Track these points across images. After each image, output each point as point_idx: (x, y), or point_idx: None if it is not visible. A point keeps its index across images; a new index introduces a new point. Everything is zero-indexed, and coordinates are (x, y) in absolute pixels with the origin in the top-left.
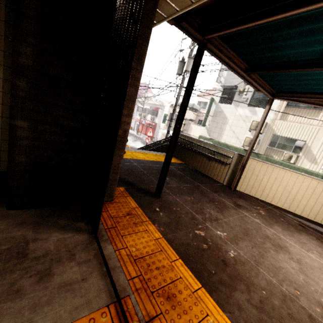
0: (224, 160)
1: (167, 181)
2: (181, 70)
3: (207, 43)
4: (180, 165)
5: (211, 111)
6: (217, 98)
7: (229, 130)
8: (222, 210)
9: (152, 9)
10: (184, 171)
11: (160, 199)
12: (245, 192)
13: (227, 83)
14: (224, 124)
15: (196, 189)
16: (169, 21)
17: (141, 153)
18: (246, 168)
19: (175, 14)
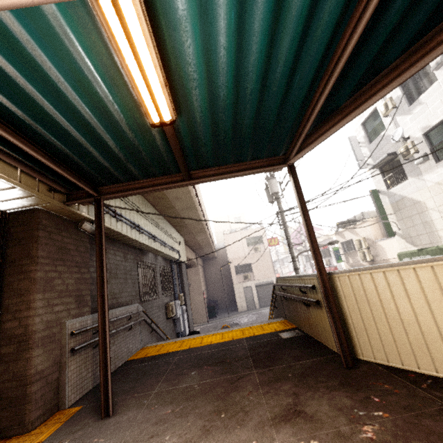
0: (316, 297)
1: (184, 378)
2: (270, 196)
3: (100, 198)
4: (276, 334)
5: (385, 207)
6: (380, 185)
7: (440, 217)
8: (211, 433)
9: (32, 216)
10: (264, 346)
11: (107, 420)
12: (391, 363)
13: (378, 158)
14: (424, 213)
15: (226, 383)
16: (84, 204)
17: (221, 333)
18: (350, 297)
19: (55, 204)
